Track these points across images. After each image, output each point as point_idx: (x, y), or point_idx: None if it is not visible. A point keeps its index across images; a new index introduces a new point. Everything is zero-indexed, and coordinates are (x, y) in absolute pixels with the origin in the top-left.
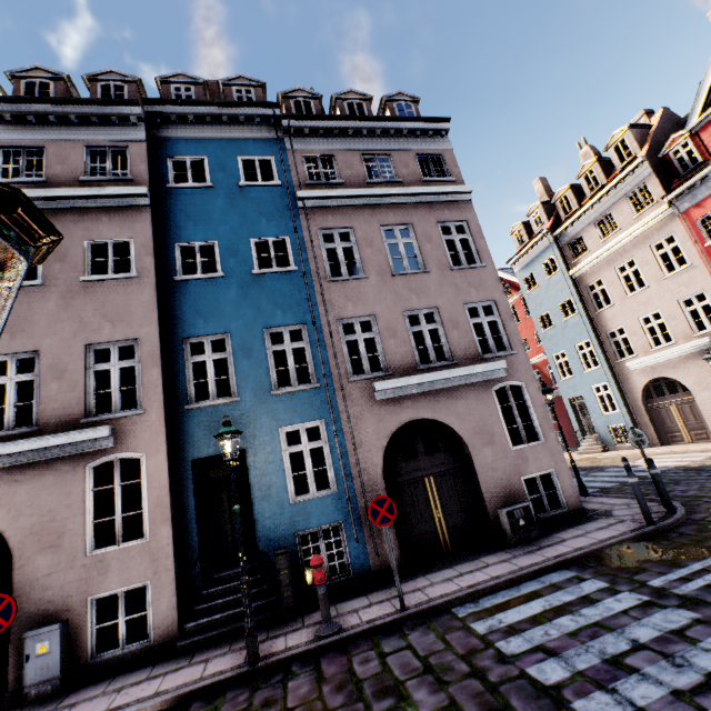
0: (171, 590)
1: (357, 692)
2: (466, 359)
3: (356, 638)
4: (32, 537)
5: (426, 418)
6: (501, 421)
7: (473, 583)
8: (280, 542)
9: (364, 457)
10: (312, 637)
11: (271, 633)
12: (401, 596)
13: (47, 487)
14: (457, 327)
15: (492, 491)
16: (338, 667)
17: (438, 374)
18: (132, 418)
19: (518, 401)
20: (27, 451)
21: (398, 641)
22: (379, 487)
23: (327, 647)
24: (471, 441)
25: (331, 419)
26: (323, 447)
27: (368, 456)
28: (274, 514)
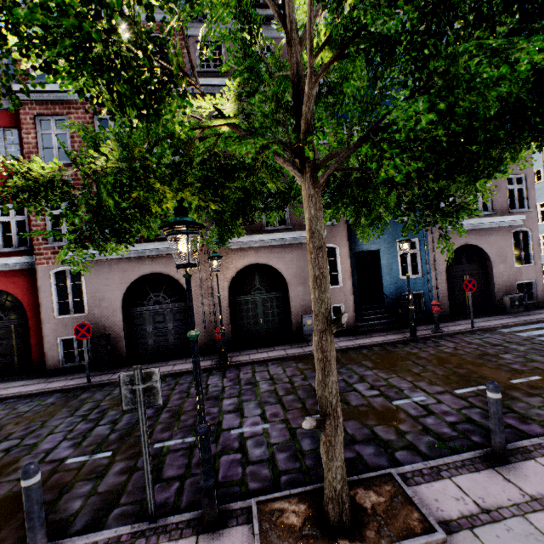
0: (352, 309)
1: (481, 345)
2: (500, 211)
3: (454, 334)
4: (295, 278)
5: (471, 244)
6: (512, 250)
7: (502, 323)
8: (394, 296)
9: (437, 261)
10: (431, 332)
11: (403, 331)
12: (472, 322)
13: (298, 256)
14: (499, 190)
15: (499, 287)
16: (458, 340)
17: (485, 220)
18: (332, 227)
19: (515, 240)
20: (289, 238)
21: (480, 336)
22: (443, 277)
23: (443, 335)
24: (494, 259)
25: (424, 239)
26: (417, 253)
27: (439, 260)
28: (392, 283)
